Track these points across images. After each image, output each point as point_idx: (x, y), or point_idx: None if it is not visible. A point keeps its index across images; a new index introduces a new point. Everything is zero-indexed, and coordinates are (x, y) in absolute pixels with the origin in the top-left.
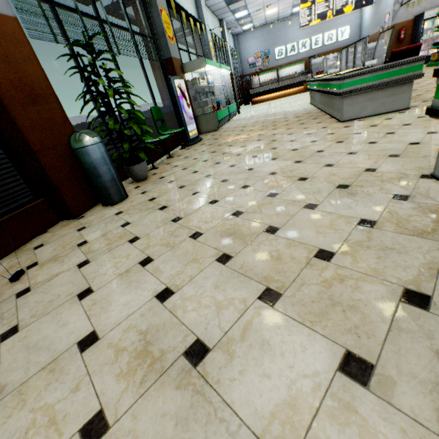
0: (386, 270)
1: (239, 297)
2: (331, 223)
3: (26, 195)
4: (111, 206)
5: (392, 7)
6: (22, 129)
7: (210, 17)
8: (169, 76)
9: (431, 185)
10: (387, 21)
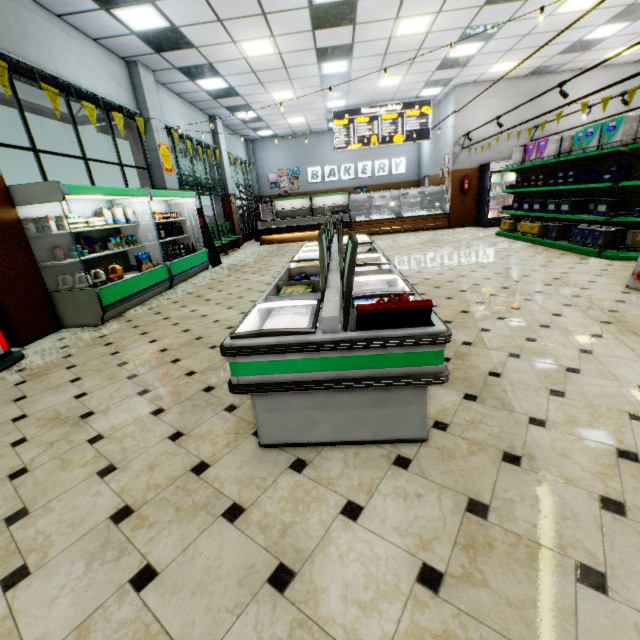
0: None
1: None
2: None
3: None
4: None
5: (452, 148)
6: None
7: (183, 109)
8: None
9: None
10: (447, 164)
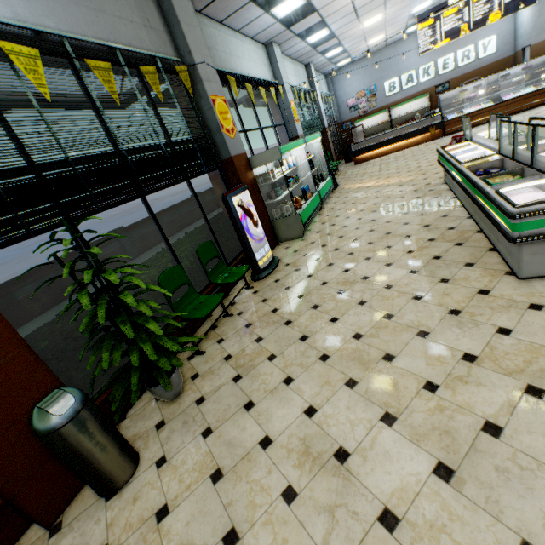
0: None
1: None
2: None
3: None
4: (105, 499)
5: None
6: None
7: (292, 67)
8: (225, 193)
9: None
10: None
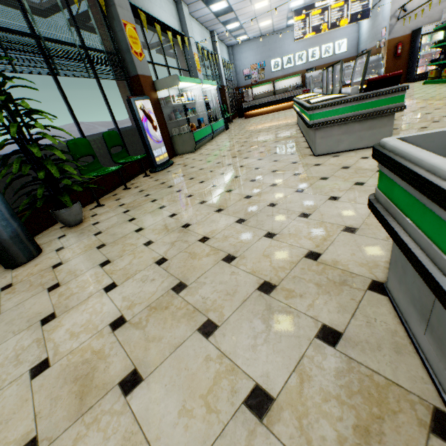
0: None
1: None
2: (212, 385)
3: None
4: (12, 269)
5: (389, 21)
6: None
7: (199, 29)
8: (130, 97)
9: (378, 312)
10: (383, 35)
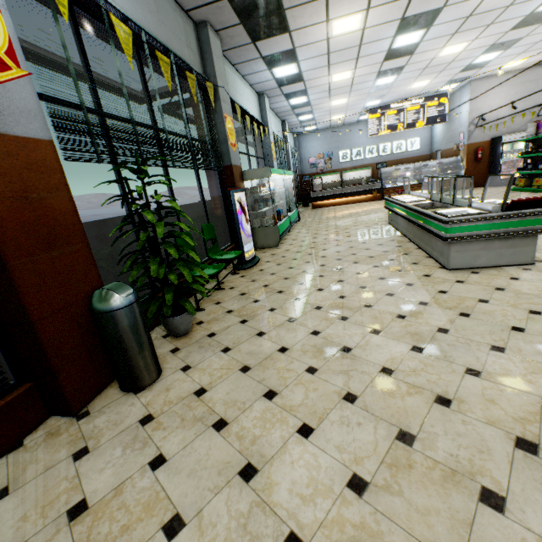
0: None
1: None
2: None
3: (3, 375)
4: (134, 393)
5: (467, 127)
6: (21, 290)
7: (273, 118)
8: (229, 189)
9: None
10: (462, 139)
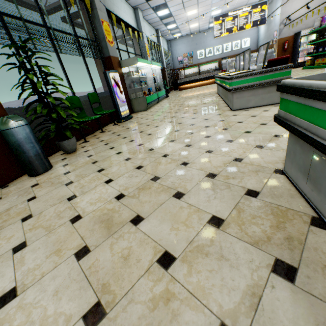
0: (212, 291)
1: (67, 312)
2: (187, 217)
3: None
4: (34, 176)
5: (279, 26)
6: None
7: (148, 27)
8: (105, 70)
9: (280, 182)
10: (275, 36)
